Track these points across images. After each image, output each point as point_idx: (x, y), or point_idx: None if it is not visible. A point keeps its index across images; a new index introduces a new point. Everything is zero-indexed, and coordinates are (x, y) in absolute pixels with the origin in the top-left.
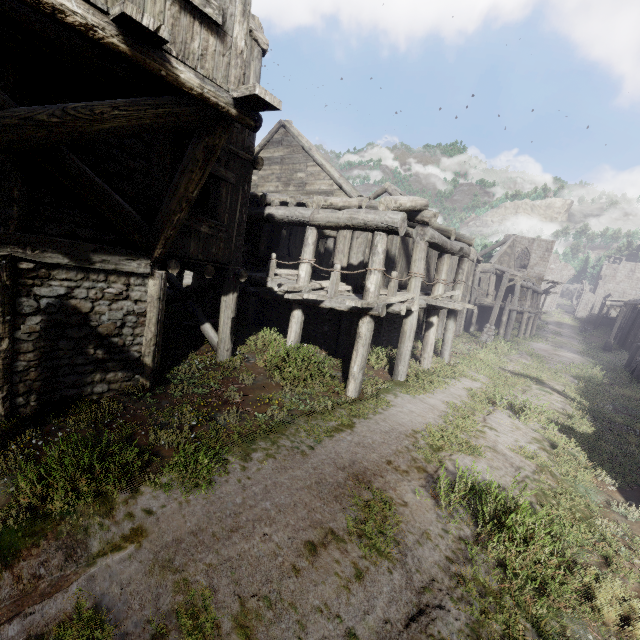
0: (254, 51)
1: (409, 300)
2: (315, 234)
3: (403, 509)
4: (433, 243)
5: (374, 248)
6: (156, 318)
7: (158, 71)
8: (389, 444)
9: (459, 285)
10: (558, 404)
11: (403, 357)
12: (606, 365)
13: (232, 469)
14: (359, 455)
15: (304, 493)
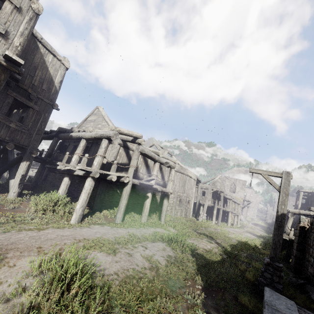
0: (62, 67)
1: (124, 177)
2: (84, 142)
3: (5, 267)
4: (145, 154)
5: (101, 145)
6: None
7: None
8: (53, 239)
9: (170, 181)
10: (209, 247)
11: (120, 209)
12: (267, 241)
13: None
14: (22, 240)
15: None
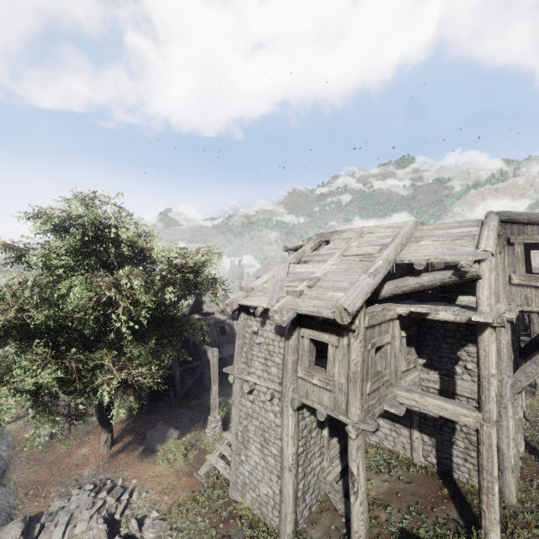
0: None
1: None
2: (536, 317)
3: None
4: None
5: None
6: None
7: None
8: None
9: None
10: None
11: None
12: None
13: None
14: None
15: None
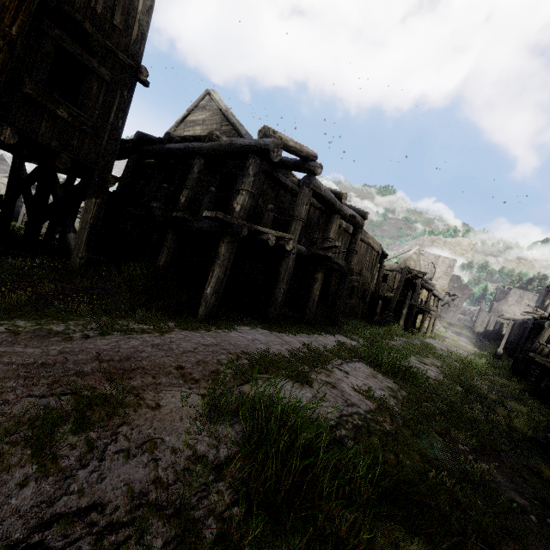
0: None
1: (285, 239)
2: (202, 164)
3: (145, 410)
4: (319, 195)
5: (245, 170)
6: None
7: None
8: (195, 352)
9: (351, 253)
10: (431, 372)
11: (275, 299)
12: (492, 363)
13: None
14: (143, 353)
15: (2, 367)
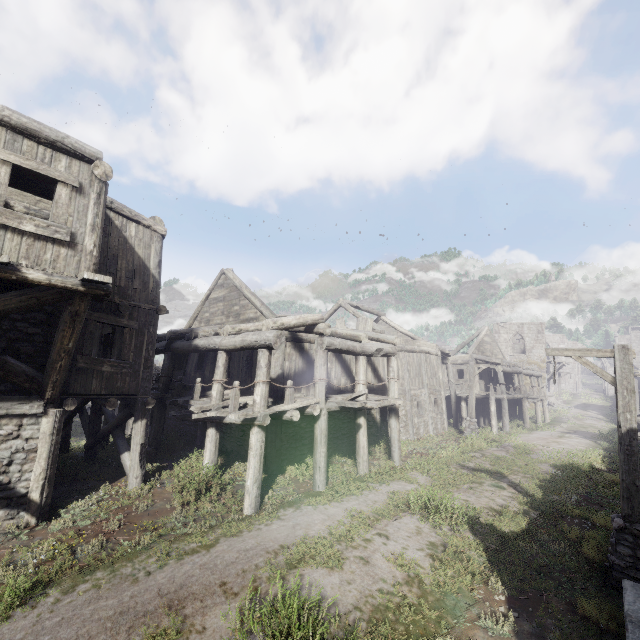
0: (154, 237)
1: (311, 405)
2: (225, 357)
3: (194, 635)
4: (335, 349)
5: (258, 363)
6: (47, 452)
7: (10, 277)
8: (236, 562)
9: (392, 382)
10: (500, 500)
11: (318, 464)
12: (615, 447)
13: (42, 603)
14: (193, 577)
15: (95, 624)
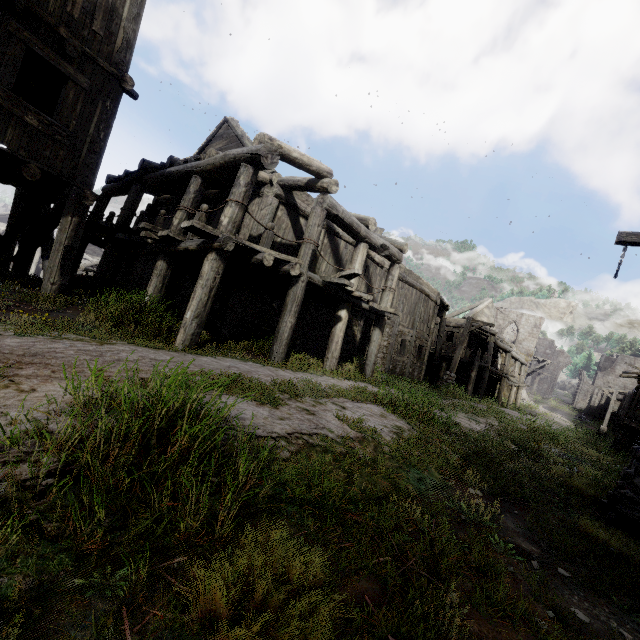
0: None
1: (291, 263)
2: (199, 183)
3: (8, 390)
4: (337, 217)
5: (236, 180)
6: None
7: None
8: (132, 361)
9: (388, 292)
10: (477, 427)
11: (280, 334)
12: (586, 438)
13: None
14: (58, 353)
15: None
